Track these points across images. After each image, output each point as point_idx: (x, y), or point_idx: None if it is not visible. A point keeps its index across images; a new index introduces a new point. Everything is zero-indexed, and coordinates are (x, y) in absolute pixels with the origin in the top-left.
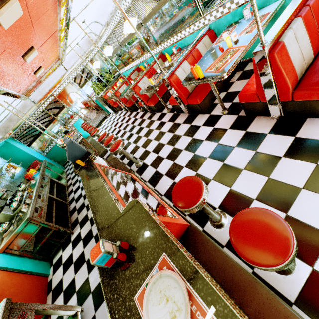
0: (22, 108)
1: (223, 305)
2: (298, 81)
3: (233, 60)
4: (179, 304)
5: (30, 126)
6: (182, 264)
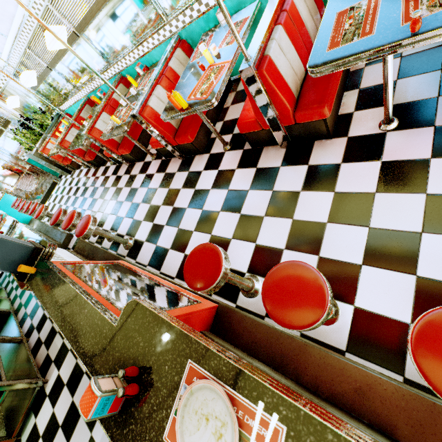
0: None
1: (270, 395)
2: (296, 101)
3: (219, 80)
4: (222, 418)
5: None
6: (214, 365)
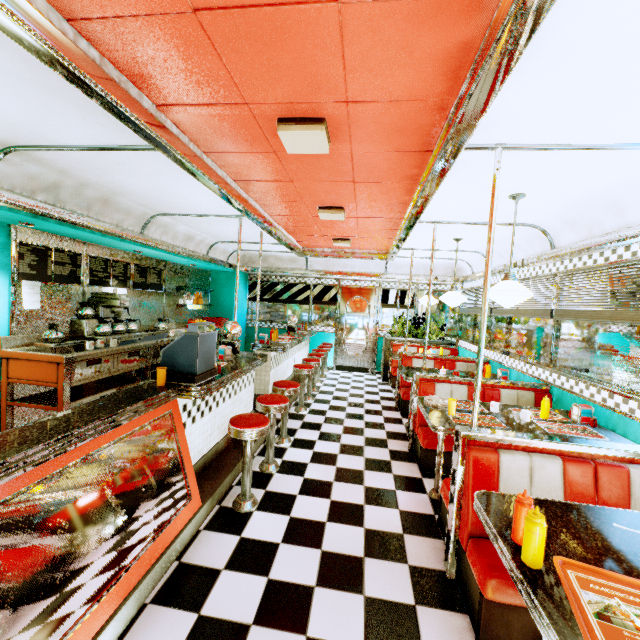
0: (289, 260)
1: None
2: None
3: None
4: None
5: (277, 284)
6: None
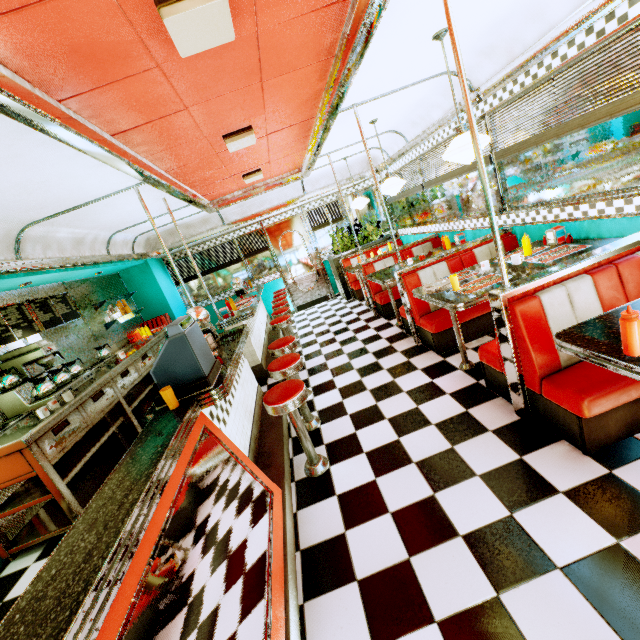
0: (200, 223)
1: None
2: None
3: None
4: None
5: (198, 255)
6: None
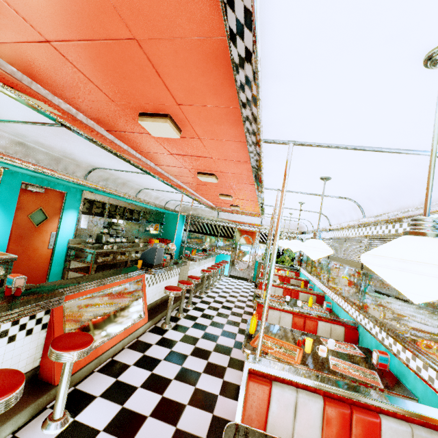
0: (208, 212)
1: None
2: None
3: (272, 354)
4: None
5: (201, 223)
6: None
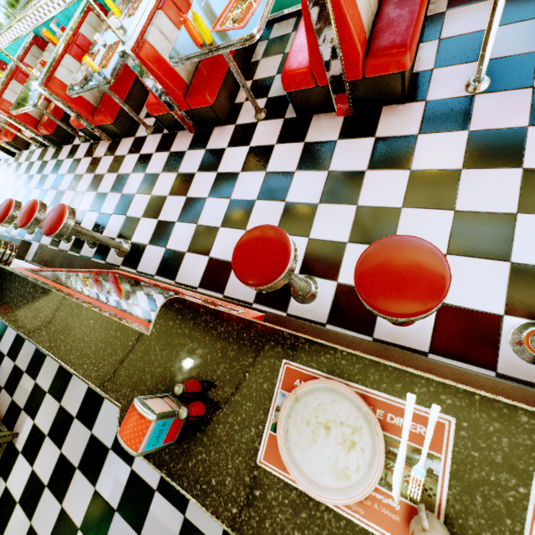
0: None
1: (424, 384)
2: (367, 44)
3: (261, 2)
4: (352, 423)
5: None
6: (327, 361)
